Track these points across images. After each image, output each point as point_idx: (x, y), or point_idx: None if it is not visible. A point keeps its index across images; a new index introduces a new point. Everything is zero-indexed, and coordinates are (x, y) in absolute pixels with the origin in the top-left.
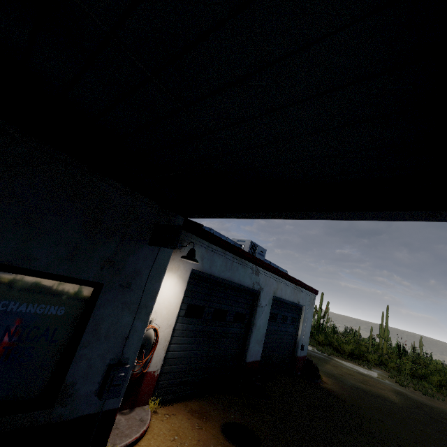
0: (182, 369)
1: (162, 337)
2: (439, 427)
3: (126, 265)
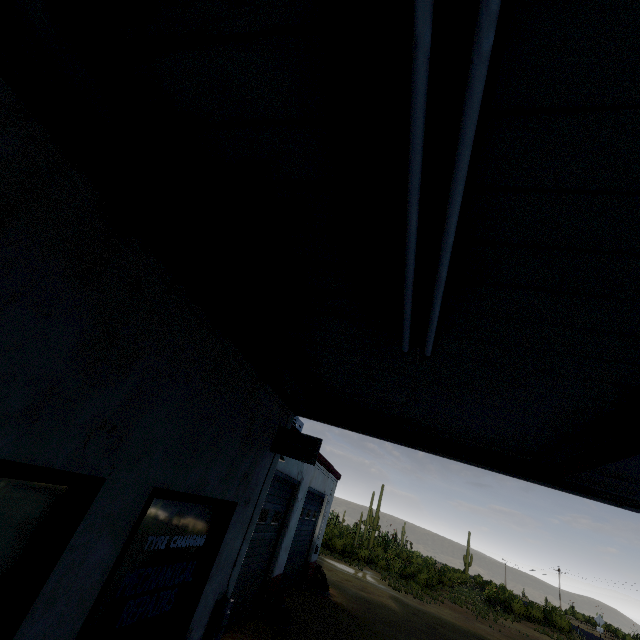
0: None
1: None
2: (436, 635)
3: (253, 477)
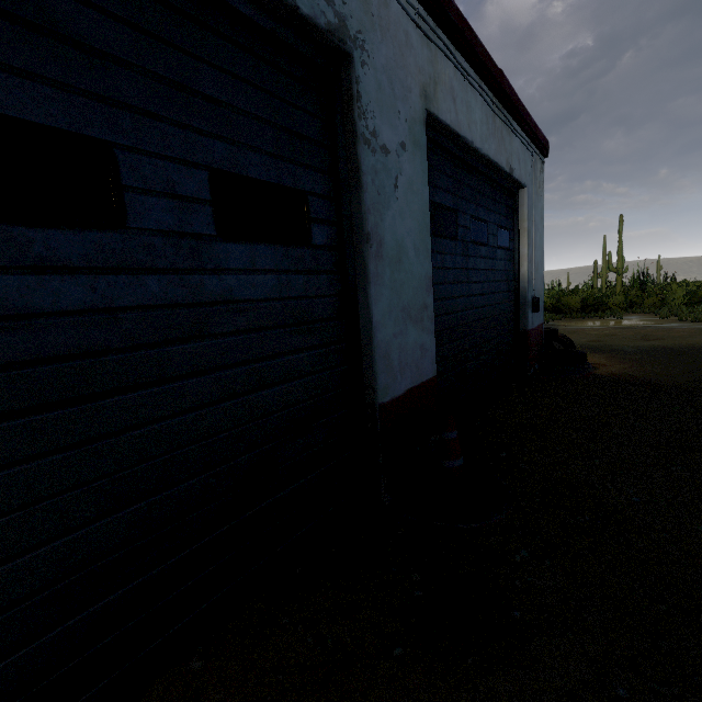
0: None
1: None
2: None
3: None
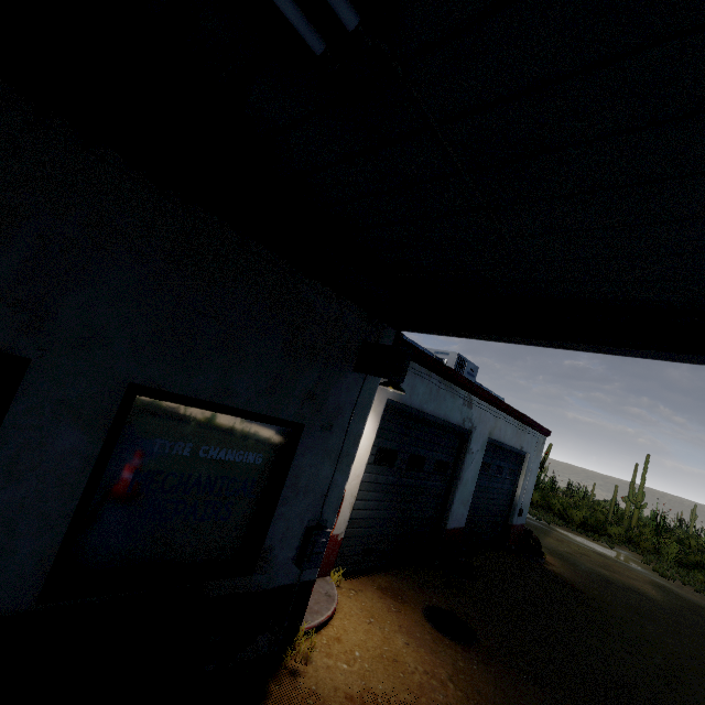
0: (367, 533)
1: (348, 491)
2: None
3: (328, 400)
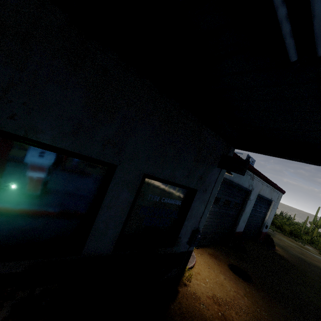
0: (205, 231)
1: None
2: None
3: (206, 179)
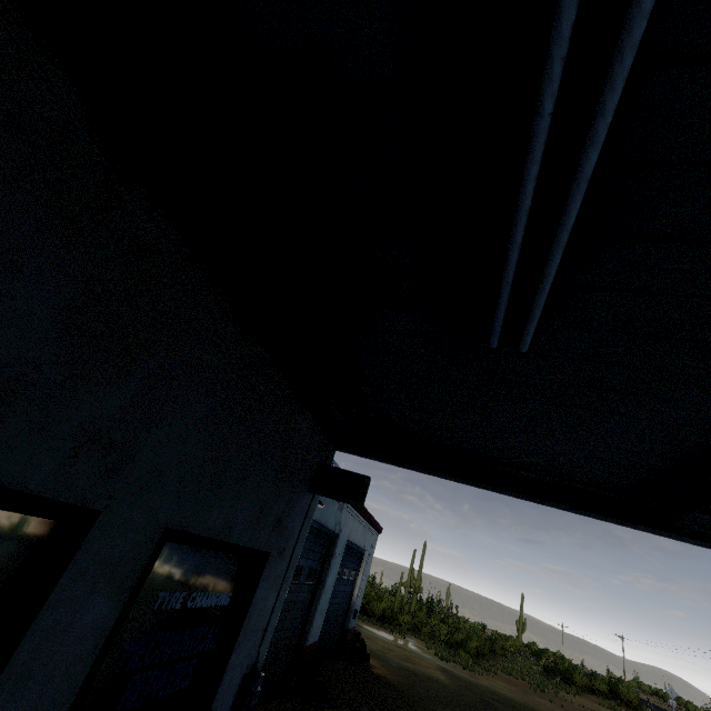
0: None
1: None
2: None
3: (288, 523)
